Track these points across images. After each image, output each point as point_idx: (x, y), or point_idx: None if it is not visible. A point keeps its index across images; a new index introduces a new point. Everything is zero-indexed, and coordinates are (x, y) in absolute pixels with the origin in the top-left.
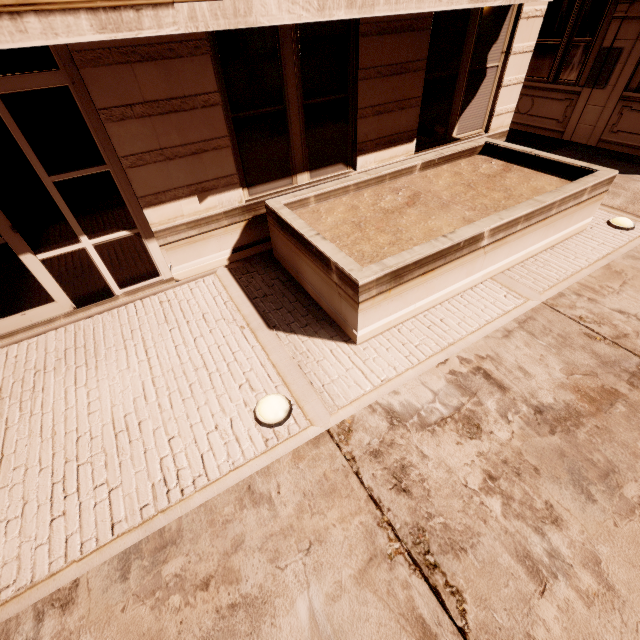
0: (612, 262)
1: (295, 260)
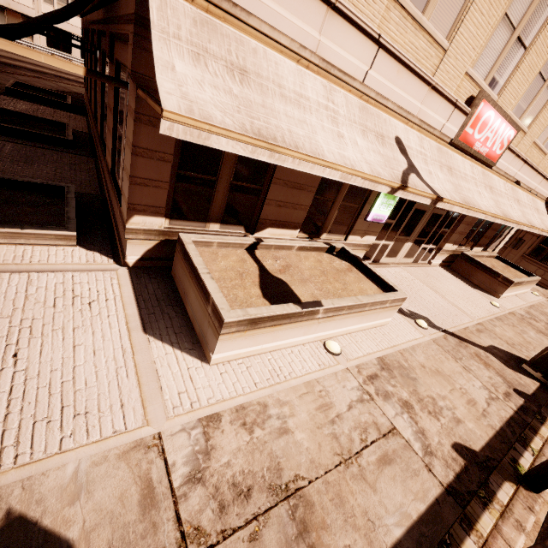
0: (539, 302)
1: (471, 271)
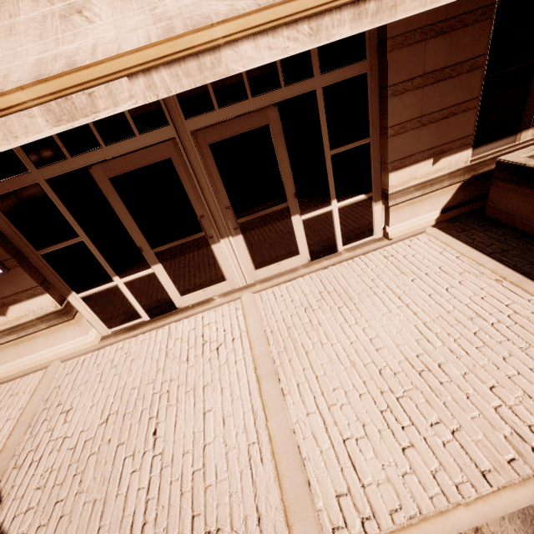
0: None
1: None
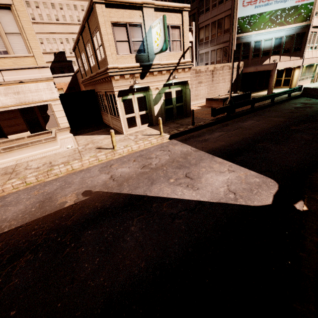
0: (49, 155)
1: None
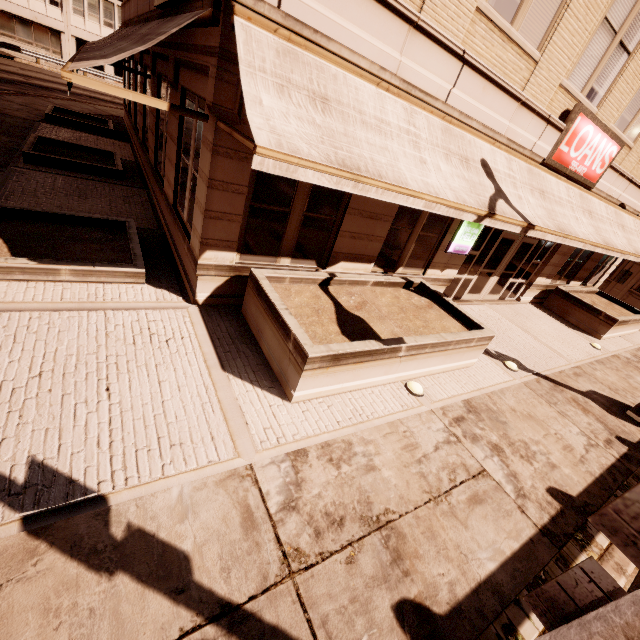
0: None
1: (567, 309)
